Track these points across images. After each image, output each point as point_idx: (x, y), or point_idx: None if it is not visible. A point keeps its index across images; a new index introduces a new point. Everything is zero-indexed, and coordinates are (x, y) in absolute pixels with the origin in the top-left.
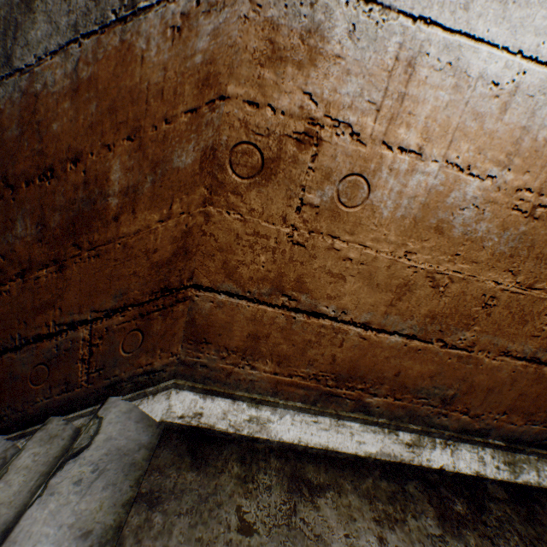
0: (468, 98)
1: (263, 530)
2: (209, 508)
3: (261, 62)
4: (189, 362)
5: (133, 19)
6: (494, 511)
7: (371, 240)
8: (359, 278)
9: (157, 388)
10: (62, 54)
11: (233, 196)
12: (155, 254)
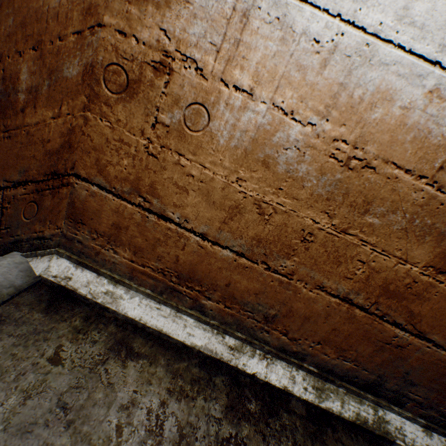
0: (293, 51)
1: (69, 365)
2: (37, 339)
3: (129, 0)
4: (69, 237)
5: None
6: (284, 419)
7: (210, 163)
8: (199, 193)
9: (45, 251)
10: None
11: (106, 106)
12: (49, 144)
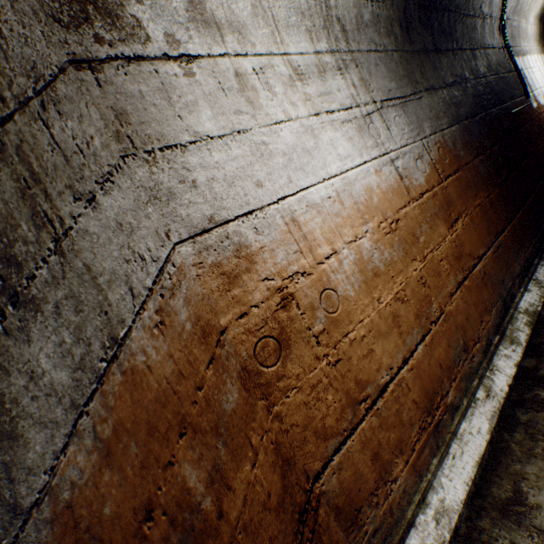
0: (327, 211)
1: None
2: None
3: (226, 289)
4: None
5: (121, 349)
6: None
7: (360, 314)
8: (376, 340)
9: None
10: (74, 438)
11: (280, 381)
12: (271, 497)
